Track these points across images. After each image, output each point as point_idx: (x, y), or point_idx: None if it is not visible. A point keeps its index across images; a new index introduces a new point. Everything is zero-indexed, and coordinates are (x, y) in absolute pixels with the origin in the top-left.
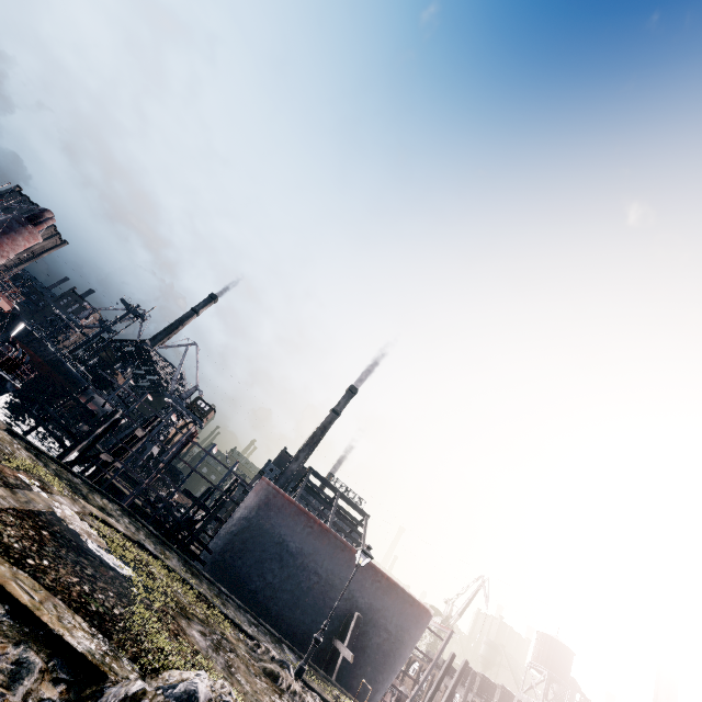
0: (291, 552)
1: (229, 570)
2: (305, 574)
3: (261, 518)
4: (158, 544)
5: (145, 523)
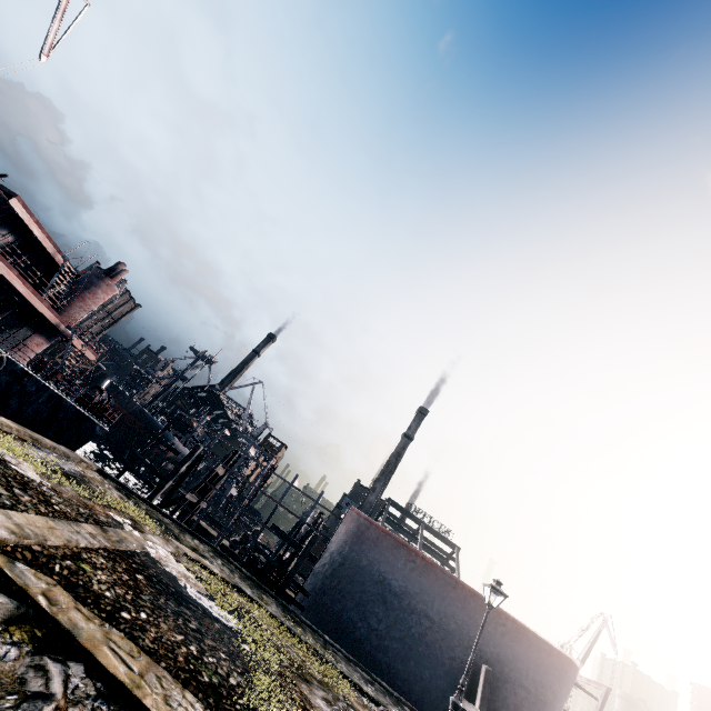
0: (394, 592)
1: (329, 616)
2: (414, 617)
3: (356, 553)
4: (254, 588)
5: (237, 565)
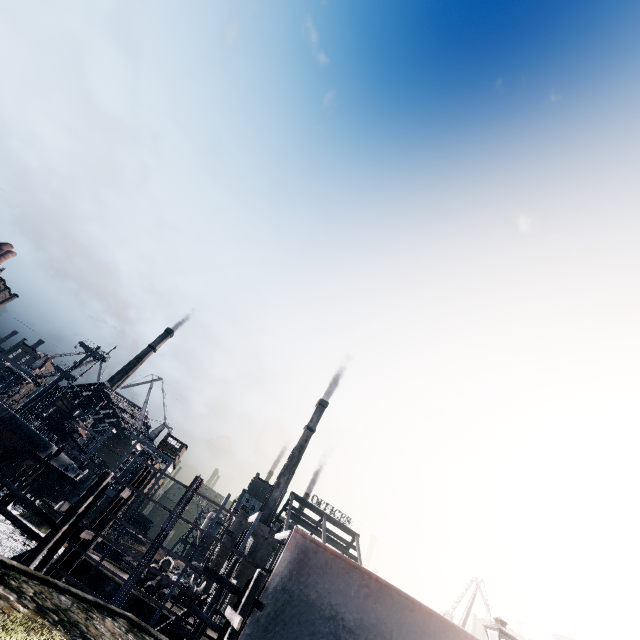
0: (348, 627)
1: None
2: None
3: (303, 586)
4: None
5: (162, 638)
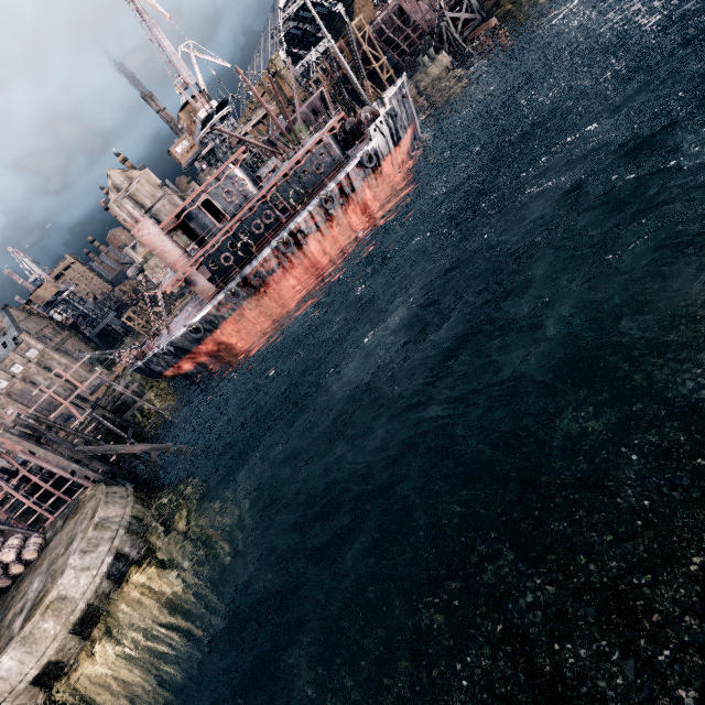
0: None
1: None
2: None
3: None
4: None
5: None
